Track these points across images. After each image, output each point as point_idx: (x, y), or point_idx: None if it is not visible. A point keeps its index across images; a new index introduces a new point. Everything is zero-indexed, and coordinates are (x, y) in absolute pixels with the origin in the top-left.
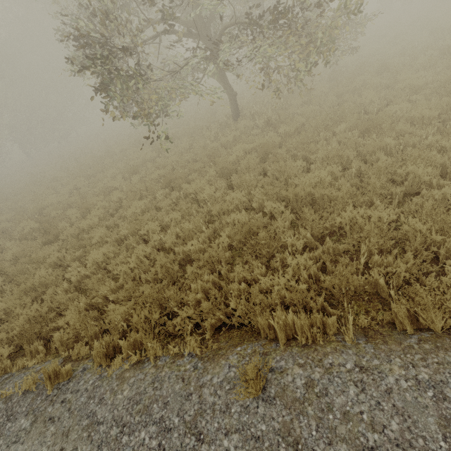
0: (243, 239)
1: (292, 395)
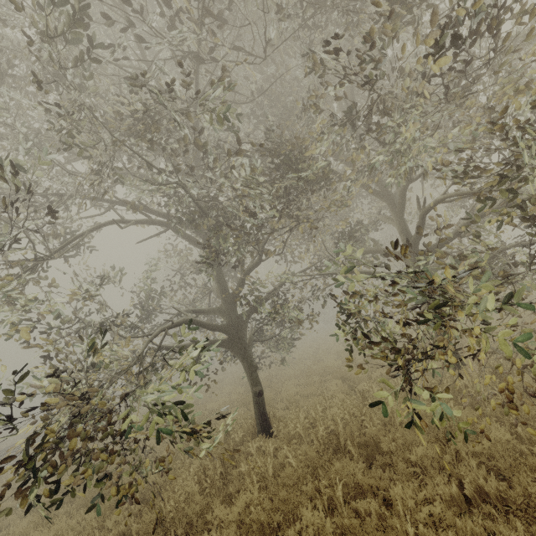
0: None
1: None
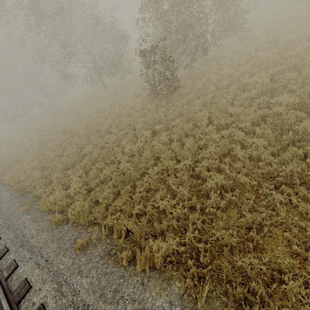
0: None
1: None
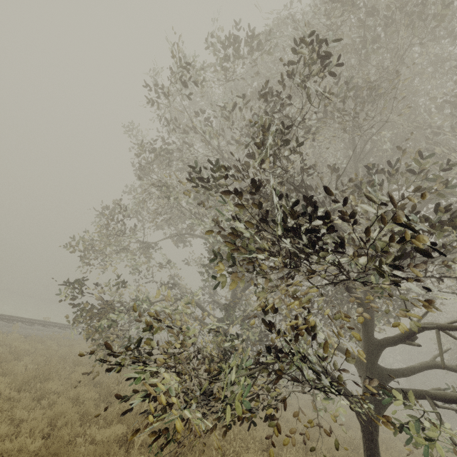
0: (40, 337)
1: (5, 329)
